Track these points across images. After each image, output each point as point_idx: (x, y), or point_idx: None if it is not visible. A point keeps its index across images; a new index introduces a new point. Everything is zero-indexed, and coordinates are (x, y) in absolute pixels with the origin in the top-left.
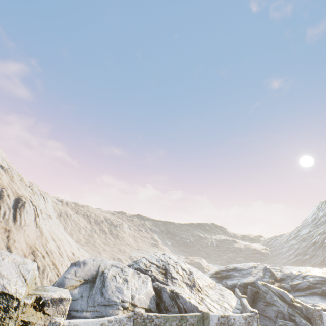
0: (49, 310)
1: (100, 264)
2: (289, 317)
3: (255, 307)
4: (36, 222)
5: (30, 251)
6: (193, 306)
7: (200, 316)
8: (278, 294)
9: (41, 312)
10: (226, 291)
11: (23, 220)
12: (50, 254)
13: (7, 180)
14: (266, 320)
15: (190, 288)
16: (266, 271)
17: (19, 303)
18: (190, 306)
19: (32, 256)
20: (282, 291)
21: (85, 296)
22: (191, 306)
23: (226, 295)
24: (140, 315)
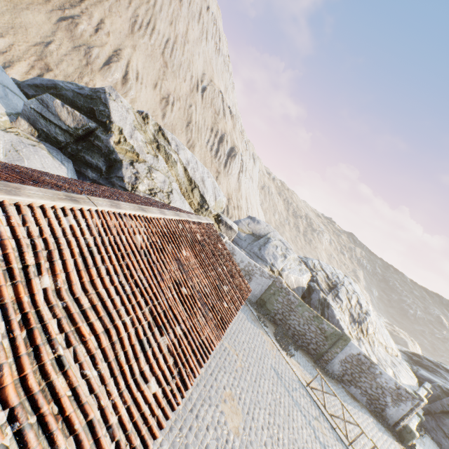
0: (222, 227)
1: (270, 232)
2: None
3: (440, 419)
4: (239, 176)
5: (227, 197)
6: (338, 326)
7: (338, 333)
8: None
9: (217, 225)
10: (408, 371)
11: (230, 169)
12: (239, 209)
13: (230, 127)
14: (445, 440)
15: (353, 321)
16: None
17: (208, 208)
18: (335, 323)
19: (227, 202)
20: None
21: (247, 242)
22: (336, 324)
23: (402, 370)
24: (280, 282)
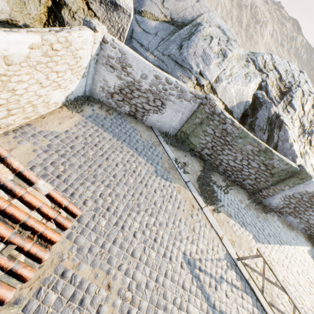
0: (94, 7)
1: (203, 13)
2: None
3: None
4: None
5: None
6: (290, 152)
7: (294, 170)
8: None
9: (84, 2)
10: None
11: None
12: None
13: None
14: None
15: (302, 132)
16: None
17: None
18: (287, 149)
19: None
20: None
21: (160, 37)
22: (288, 149)
23: None
24: (211, 105)
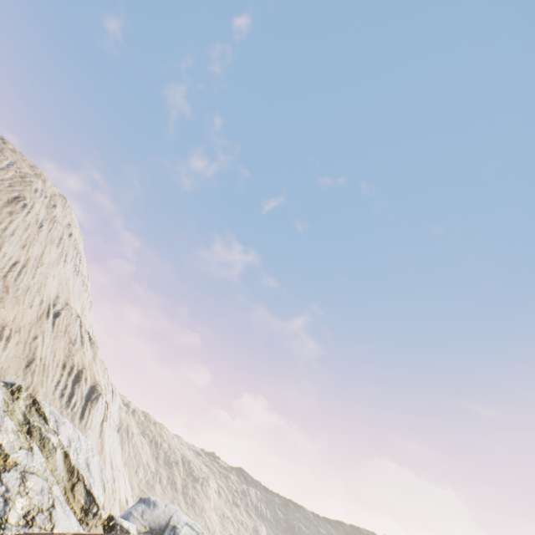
0: None
1: (172, 514)
2: None
3: None
4: (102, 428)
5: None
6: None
7: None
8: None
9: None
10: None
11: (90, 419)
12: None
13: (90, 357)
14: None
15: None
16: None
17: (98, 510)
18: None
19: None
20: None
21: None
22: None
23: None
24: None
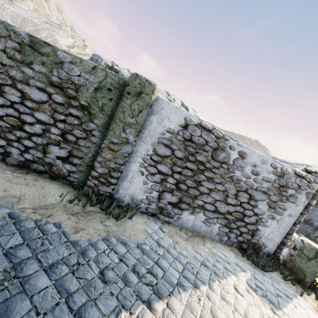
0: None
1: None
2: None
3: None
4: None
5: None
6: None
7: (118, 81)
8: None
9: None
10: None
11: None
12: None
13: None
14: None
15: None
16: None
17: None
18: None
19: None
20: None
21: None
22: None
23: None
24: None
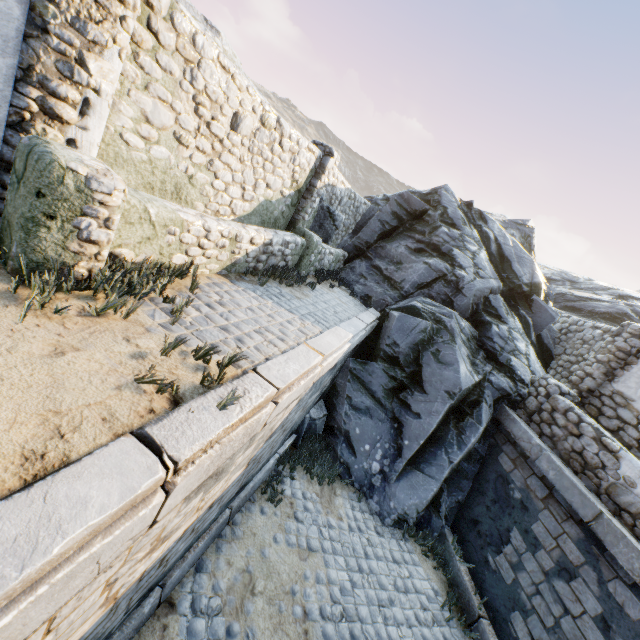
0: None
1: None
2: (476, 312)
3: (378, 251)
4: None
5: None
6: None
7: None
8: (498, 250)
9: None
10: None
11: None
12: None
13: None
14: (380, 285)
15: None
16: (514, 228)
17: None
18: None
19: None
20: (526, 255)
21: None
22: None
23: None
24: None
